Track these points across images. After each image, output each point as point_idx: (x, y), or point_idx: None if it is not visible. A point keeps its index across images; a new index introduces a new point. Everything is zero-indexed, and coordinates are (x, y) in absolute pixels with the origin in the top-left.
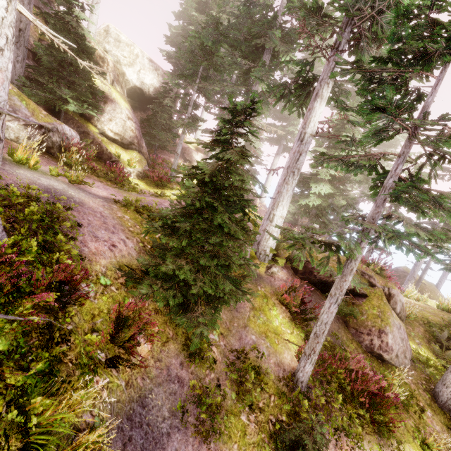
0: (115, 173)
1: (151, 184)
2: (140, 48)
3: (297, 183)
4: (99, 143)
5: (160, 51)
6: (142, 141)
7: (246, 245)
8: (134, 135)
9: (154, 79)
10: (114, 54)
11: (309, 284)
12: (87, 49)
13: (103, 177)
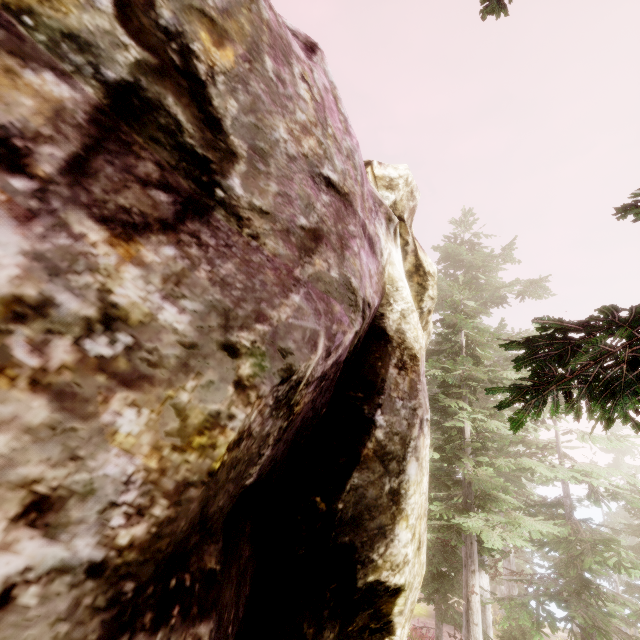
0: None
1: None
2: None
3: None
4: None
5: None
6: None
7: None
8: None
9: None
10: None
11: None
12: None
13: None
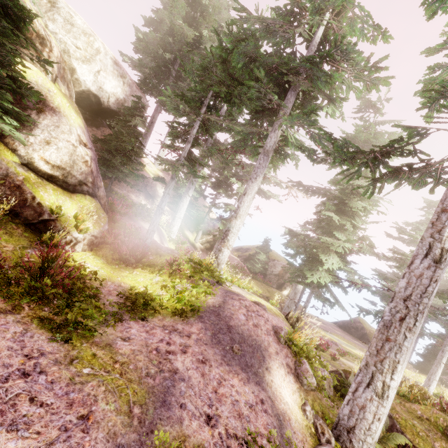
0: (54, 268)
1: (115, 259)
2: (103, 43)
3: (299, 248)
4: (16, 184)
5: (120, 55)
6: (99, 178)
7: (327, 435)
8: (87, 170)
9: (118, 87)
10: (61, 39)
11: None
12: (17, 9)
13: (21, 292)
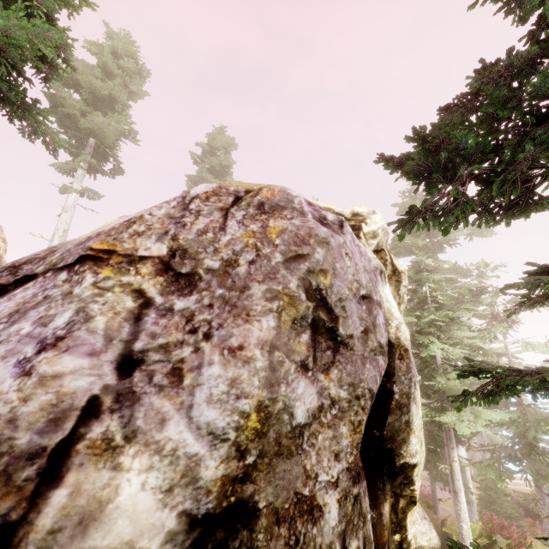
0: None
1: None
2: None
3: None
4: None
5: None
6: None
7: None
8: None
9: None
10: None
11: (531, 518)
12: None
13: None
